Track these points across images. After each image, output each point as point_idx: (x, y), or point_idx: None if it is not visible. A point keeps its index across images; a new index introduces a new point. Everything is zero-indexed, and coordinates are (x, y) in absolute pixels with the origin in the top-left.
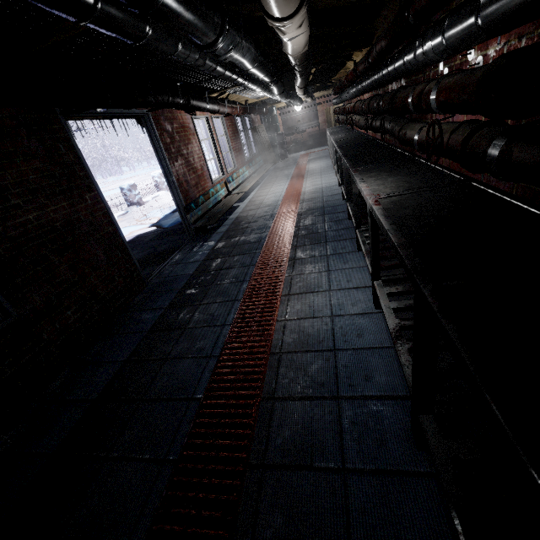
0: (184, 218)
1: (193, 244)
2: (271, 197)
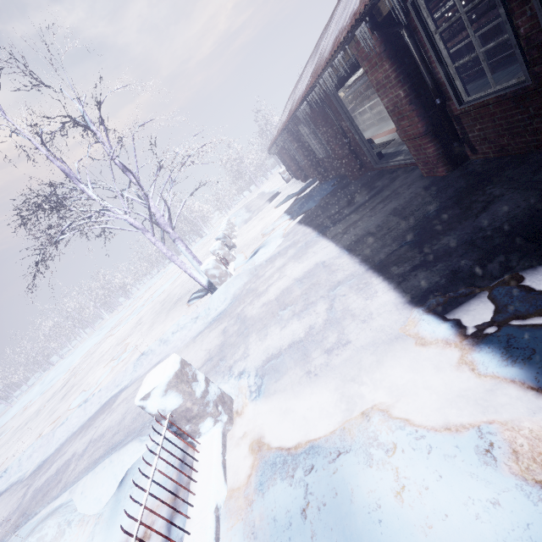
0: (369, 151)
1: (391, 157)
2: (381, 141)
